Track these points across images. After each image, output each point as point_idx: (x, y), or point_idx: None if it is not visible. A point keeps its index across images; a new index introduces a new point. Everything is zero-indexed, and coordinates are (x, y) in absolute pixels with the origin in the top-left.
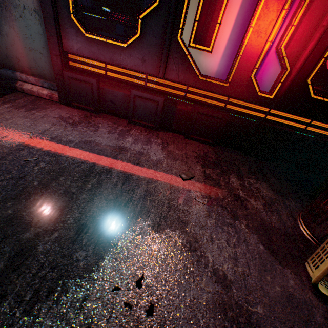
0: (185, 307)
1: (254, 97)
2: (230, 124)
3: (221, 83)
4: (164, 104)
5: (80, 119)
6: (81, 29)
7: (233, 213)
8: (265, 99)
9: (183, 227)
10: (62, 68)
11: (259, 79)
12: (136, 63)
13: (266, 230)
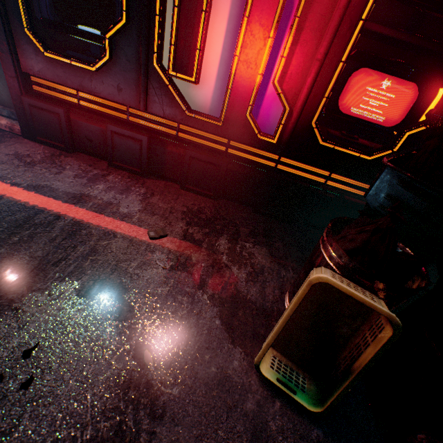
0: (76, 382)
1: (257, 141)
2: (233, 173)
3: (213, 122)
4: (151, 144)
5: (43, 158)
6: (39, 47)
7: (201, 281)
8: (269, 144)
9: (121, 293)
10: (21, 93)
11: (262, 119)
12: (111, 92)
13: (234, 303)
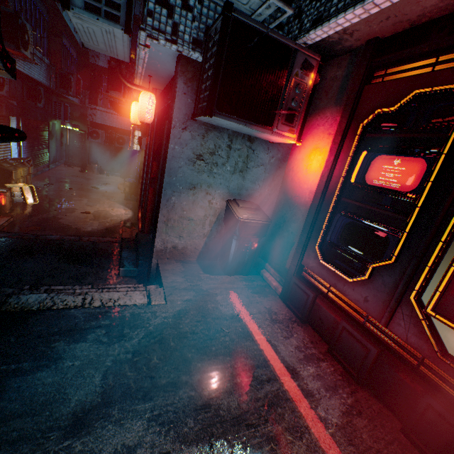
0: None
1: None
2: None
3: None
4: (379, 357)
5: (282, 319)
6: (318, 256)
7: None
8: None
9: None
10: (293, 274)
11: None
12: (357, 298)
13: None
